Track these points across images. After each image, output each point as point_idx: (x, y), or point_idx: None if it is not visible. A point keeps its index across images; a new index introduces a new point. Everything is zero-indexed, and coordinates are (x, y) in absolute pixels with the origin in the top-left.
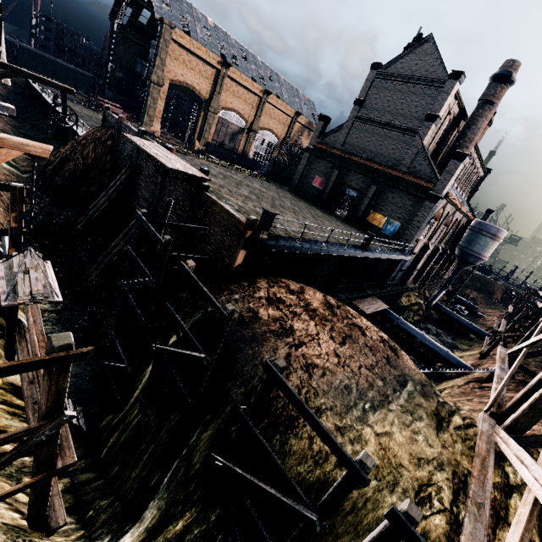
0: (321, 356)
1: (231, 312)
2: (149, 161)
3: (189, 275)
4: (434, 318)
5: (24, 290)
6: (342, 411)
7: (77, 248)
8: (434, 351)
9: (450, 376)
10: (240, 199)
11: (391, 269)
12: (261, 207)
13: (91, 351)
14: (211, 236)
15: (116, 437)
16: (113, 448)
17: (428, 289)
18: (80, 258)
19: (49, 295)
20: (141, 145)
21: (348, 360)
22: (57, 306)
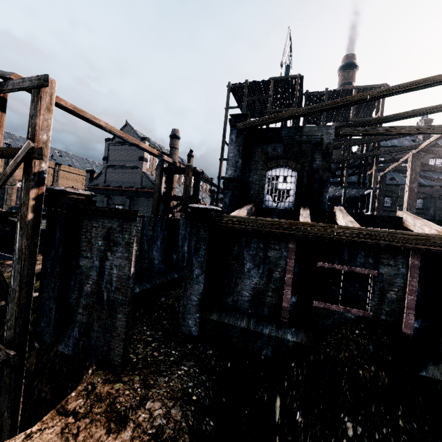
0: None
1: None
2: None
3: None
4: None
5: None
6: None
7: None
8: None
9: None
10: None
11: None
12: None
13: None
14: None
15: None
16: None
17: None
18: None
19: None
20: None
21: None
22: None
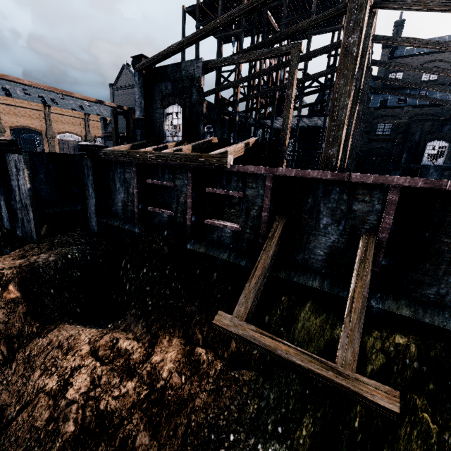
0: None
1: None
2: None
3: None
4: None
5: None
6: None
7: None
8: None
9: None
10: None
11: None
12: None
13: None
14: None
15: None
16: None
17: None
18: None
19: None
20: None
21: None
22: None
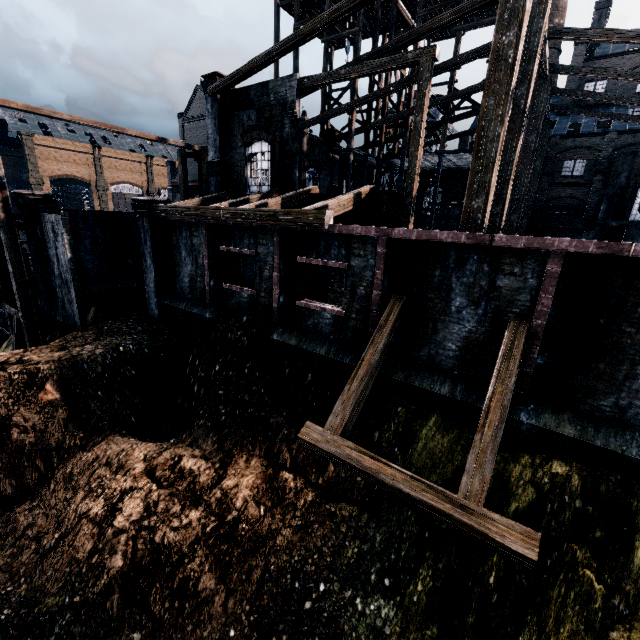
0: None
1: None
2: None
3: None
4: None
5: None
6: None
7: None
8: None
9: None
10: None
11: None
12: None
13: None
14: None
15: None
16: None
17: None
18: None
19: None
20: None
21: None
22: None
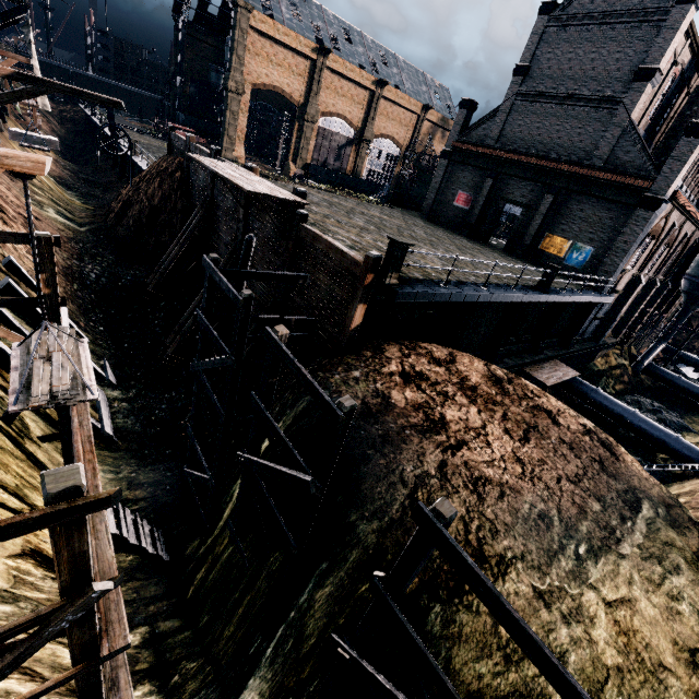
0: (494, 463)
1: (349, 410)
2: (227, 191)
3: (279, 350)
4: (645, 386)
5: (42, 386)
6: (541, 560)
7: (149, 317)
8: (655, 436)
9: (681, 474)
10: (354, 231)
11: (581, 318)
12: (383, 241)
13: (117, 495)
14: (314, 287)
15: (204, 573)
16: (201, 588)
17: (636, 343)
18: (152, 329)
19: (78, 392)
20: (210, 165)
21: (538, 468)
22: (128, 392)
